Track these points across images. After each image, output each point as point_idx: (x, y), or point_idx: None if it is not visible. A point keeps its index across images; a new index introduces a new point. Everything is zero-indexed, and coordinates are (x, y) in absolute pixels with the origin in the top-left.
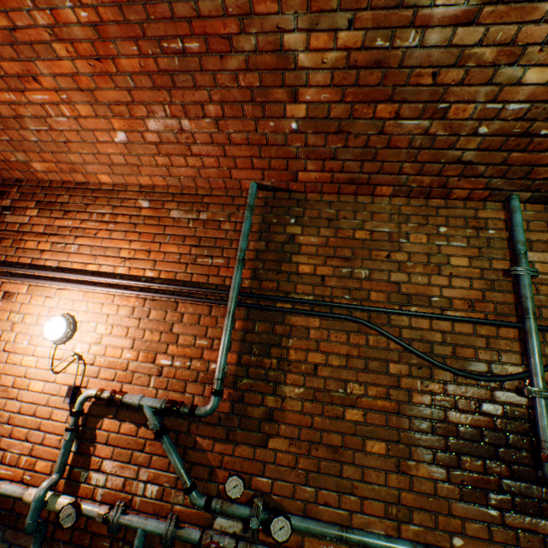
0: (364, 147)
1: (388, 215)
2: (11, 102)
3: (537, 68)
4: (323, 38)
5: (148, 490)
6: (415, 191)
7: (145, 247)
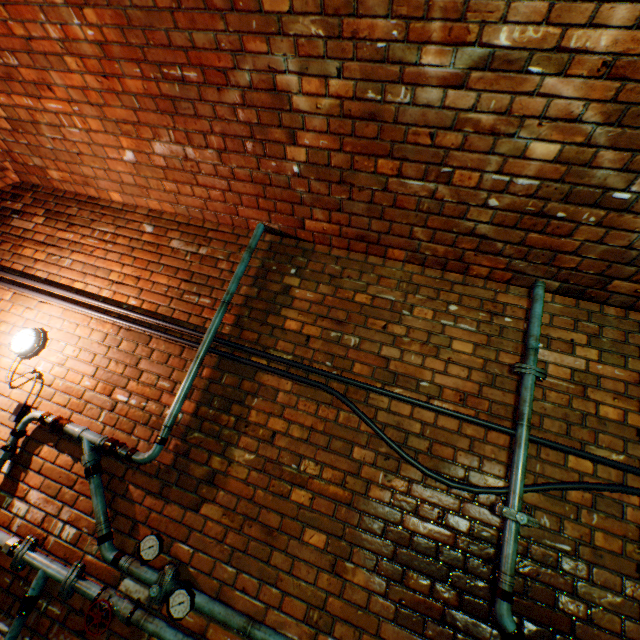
0: (370, 203)
1: (397, 282)
2: (29, 107)
3: (540, 142)
4: (314, 83)
5: (65, 531)
6: (430, 260)
7: (137, 273)
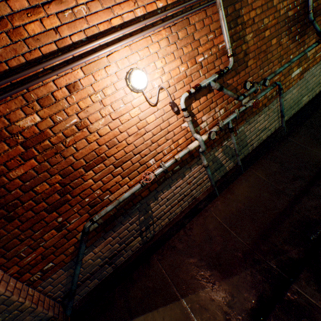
0: None
1: None
2: None
3: None
4: None
5: (221, 113)
6: None
7: None
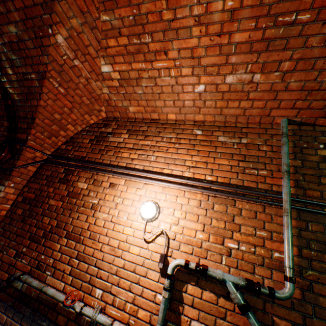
0: None
1: None
2: (140, 69)
3: None
4: None
5: None
6: None
7: (203, 159)
